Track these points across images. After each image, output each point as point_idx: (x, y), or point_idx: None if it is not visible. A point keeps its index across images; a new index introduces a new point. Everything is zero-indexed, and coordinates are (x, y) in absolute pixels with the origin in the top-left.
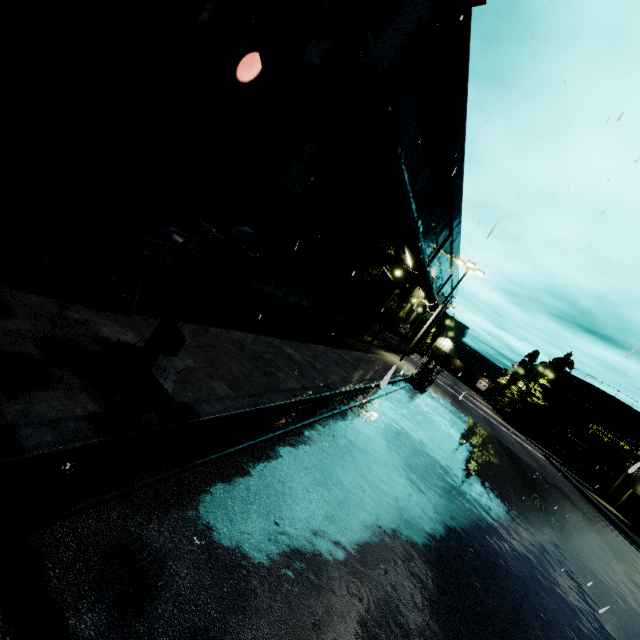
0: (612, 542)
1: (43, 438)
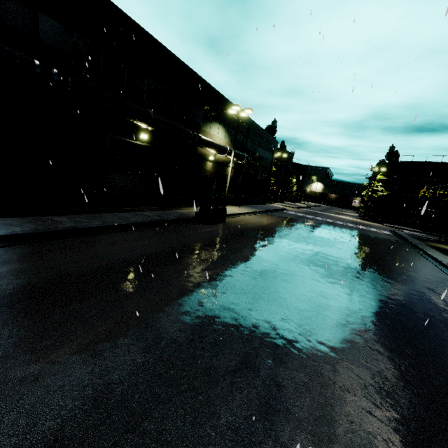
0: (397, 277)
1: None
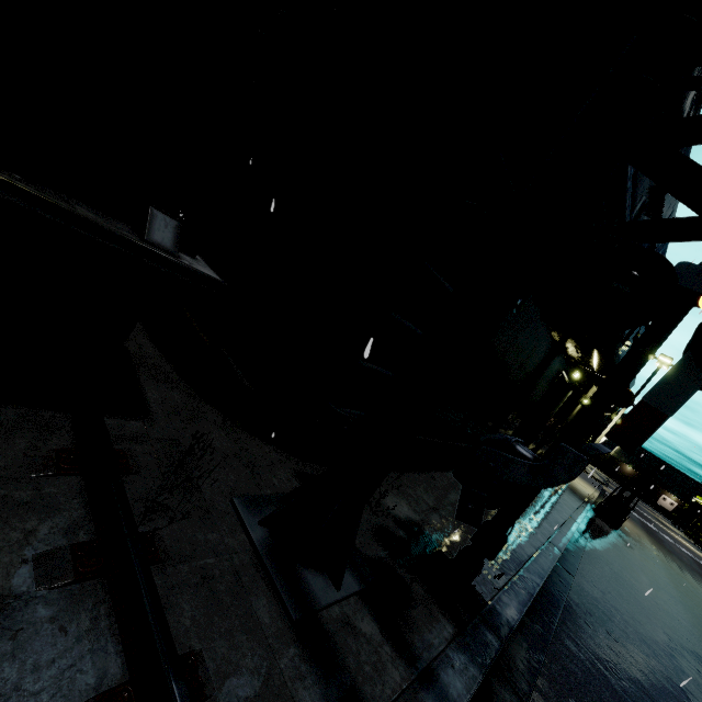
0: None
1: (456, 684)
